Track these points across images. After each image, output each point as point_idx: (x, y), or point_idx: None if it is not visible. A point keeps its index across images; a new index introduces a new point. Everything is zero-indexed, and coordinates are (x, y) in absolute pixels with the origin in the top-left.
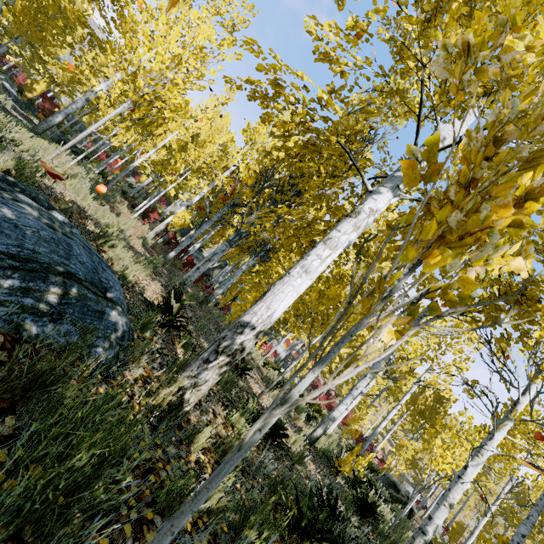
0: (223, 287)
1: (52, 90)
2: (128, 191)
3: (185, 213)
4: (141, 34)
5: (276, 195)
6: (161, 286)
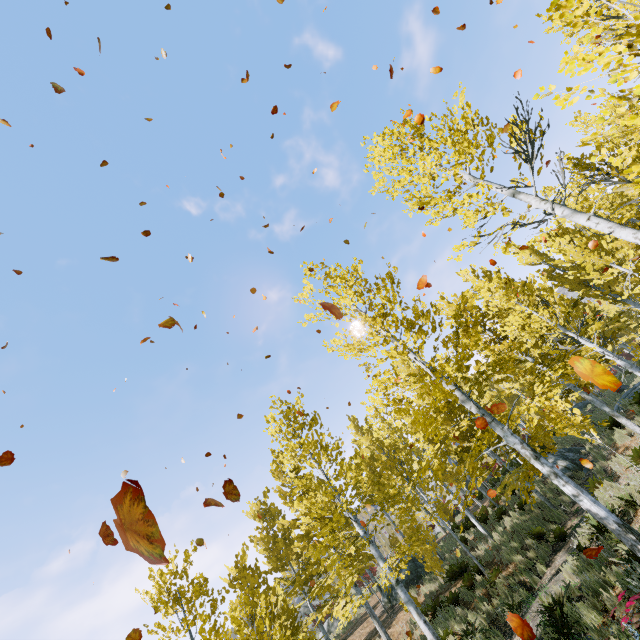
0: None
1: None
2: None
3: None
4: None
5: None
6: None
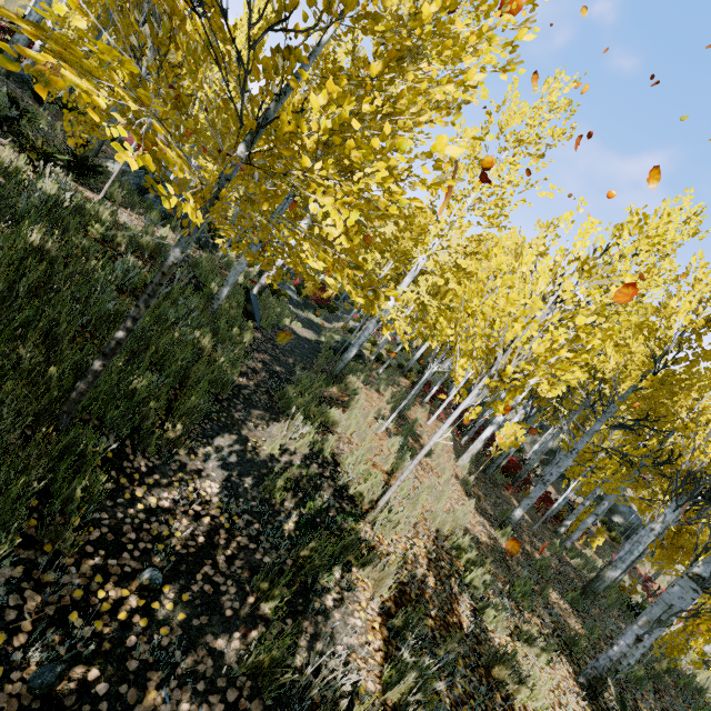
0: (621, 566)
1: (322, 281)
2: (402, 360)
3: (514, 426)
4: (502, 302)
5: (704, 388)
6: (558, 653)
